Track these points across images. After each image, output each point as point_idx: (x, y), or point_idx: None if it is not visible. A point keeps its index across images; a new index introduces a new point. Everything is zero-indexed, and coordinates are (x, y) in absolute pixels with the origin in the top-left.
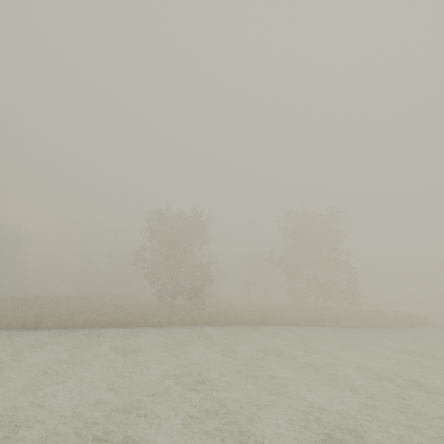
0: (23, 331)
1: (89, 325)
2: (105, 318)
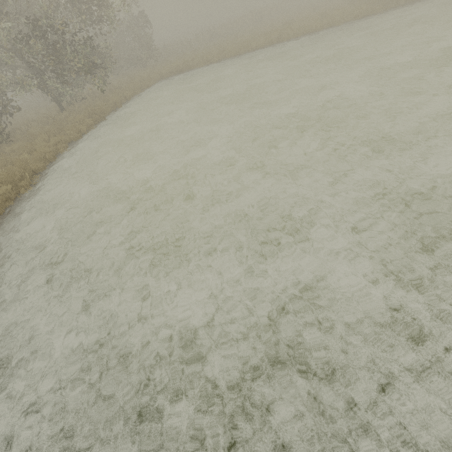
0: (276, 45)
1: (325, 26)
2: (335, 15)
